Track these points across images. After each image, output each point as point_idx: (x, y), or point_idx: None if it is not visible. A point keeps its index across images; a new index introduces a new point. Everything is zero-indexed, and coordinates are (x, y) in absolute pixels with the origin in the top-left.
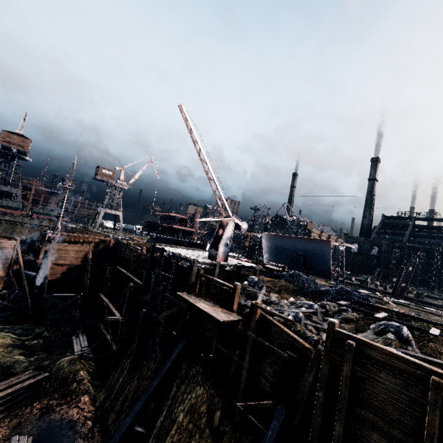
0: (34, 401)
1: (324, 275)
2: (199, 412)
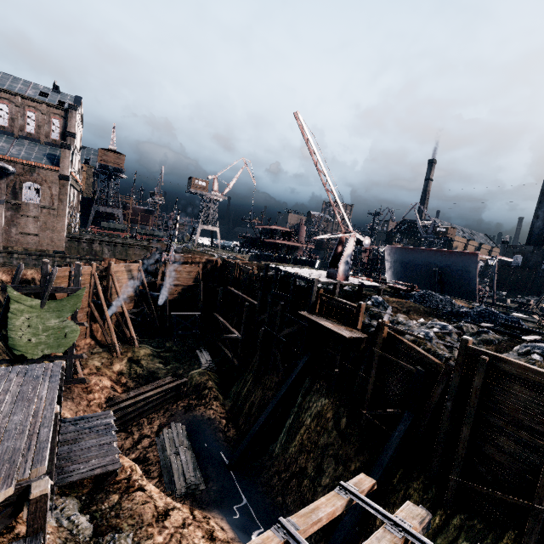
0: (178, 401)
1: (467, 295)
2: (325, 418)
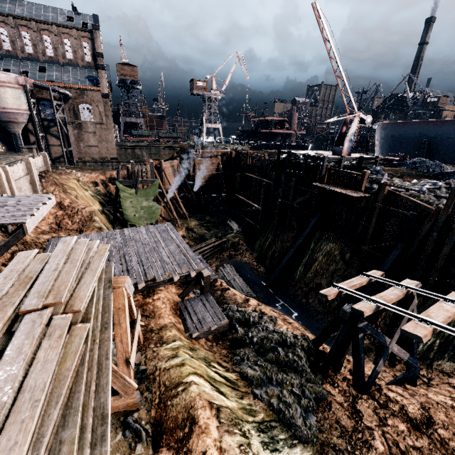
0: (222, 253)
1: (454, 161)
2: (333, 254)
